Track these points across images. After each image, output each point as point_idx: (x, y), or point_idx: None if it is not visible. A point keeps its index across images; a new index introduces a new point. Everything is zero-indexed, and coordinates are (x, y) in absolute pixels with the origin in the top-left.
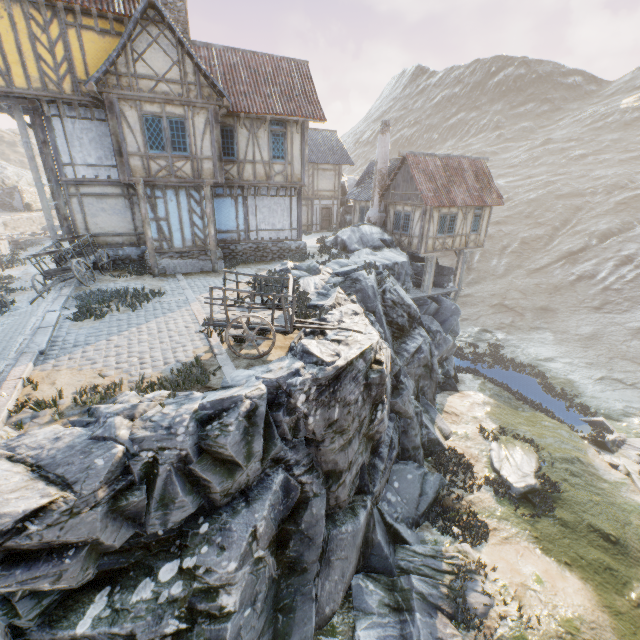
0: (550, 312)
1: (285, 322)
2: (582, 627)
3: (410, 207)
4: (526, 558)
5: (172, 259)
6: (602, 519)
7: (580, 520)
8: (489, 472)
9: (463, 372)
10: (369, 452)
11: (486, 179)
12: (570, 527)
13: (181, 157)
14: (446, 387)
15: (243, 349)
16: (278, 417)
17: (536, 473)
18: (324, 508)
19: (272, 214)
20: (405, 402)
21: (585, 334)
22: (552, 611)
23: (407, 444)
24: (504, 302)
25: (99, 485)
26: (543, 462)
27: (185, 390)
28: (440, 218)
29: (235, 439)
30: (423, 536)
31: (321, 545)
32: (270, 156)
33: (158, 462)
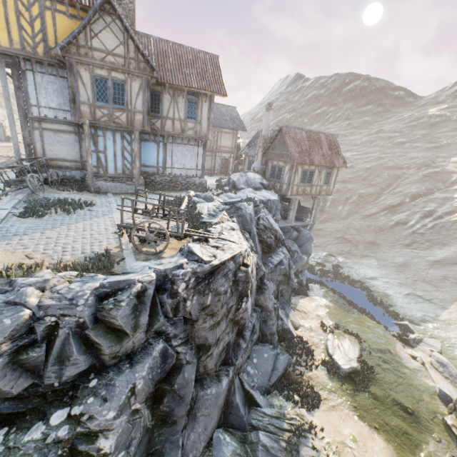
0: (376, 245)
1: (177, 229)
2: None
3: (282, 162)
4: (346, 422)
5: (106, 181)
6: (403, 395)
7: (387, 395)
8: (325, 356)
9: (313, 283)
10: (235, 333)
11: (336, 149)
12: (380, 400)
13: (119, 109)
14: (299, 292)
15: (145, 247)
16: (163, 299)
17: (358, 359)
18: (194, 373)
19: (184, 157)
20: (266, 299)
21: (398, 262)
22: None
23: (266, 331)
24: (345, 236)
25: (3, 340)
26: (364, 351)
27: (92, 273)
28: (303, 172)
29: (125, 312)
30: (272, 401)
31: (189, 403)
32: (185, 116)
33: (59, 326)
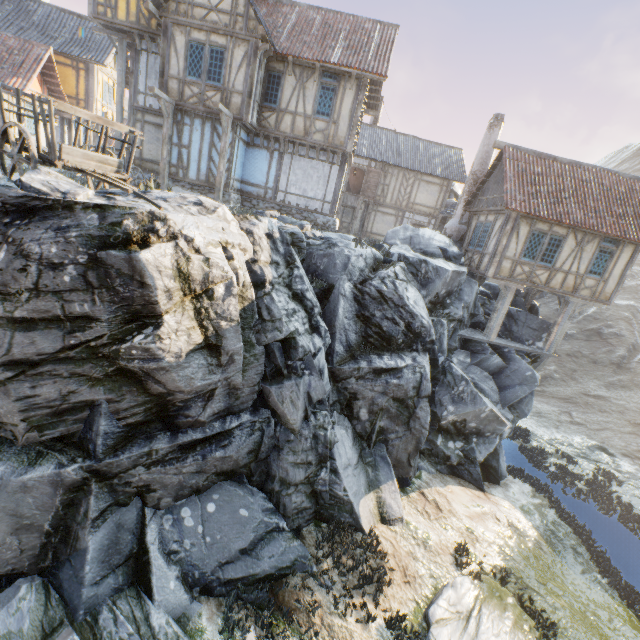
0: None
1: (48, 144)
2: None
3: (493, 215)
4: None
5: (183, 189)
6: None
7: None
8: (414, 613)
9: (522, 479)
10: (140, 407)
11: None
12: None
13: (213, 87)
14: (462, 473)
15: None
16: None
17: None
18: None
19: (306, 179)
20: (285, 399)
21: None
22: None
23: (275, 469)
24: None
25: None
26: None
27: None
28: (531, 235)
29: None
30: (195, 611)
31: None
32: (314, 110)
33: None
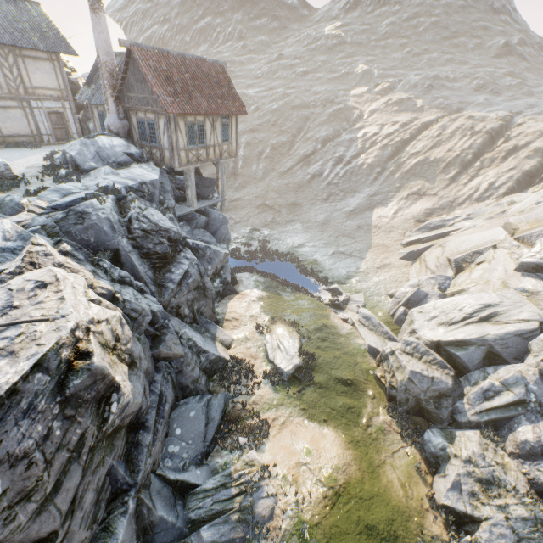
0: (298, 206)
1: None
2: (338, 476)
3: (152, 114)
4: (298, 435)
5: None
6: (342, 369)
7: (330, 377)
8: (266, 365)
9: (241, 272)
10: (123, 439)
11: (227, 86)
12: (325, 386)
13: None
14: (227, 293)
15: None
16: None
17: (299, 352)
18: None
19: None
20: (171, 346)
21: (321, 221)
22: (319, 475)
23: (185, 382)
24: (266, 202)
25: None
26: (303, 339)
27: None
28: (188, 127)
29: None
30: (214, 464)
31: None
32: None
33: None
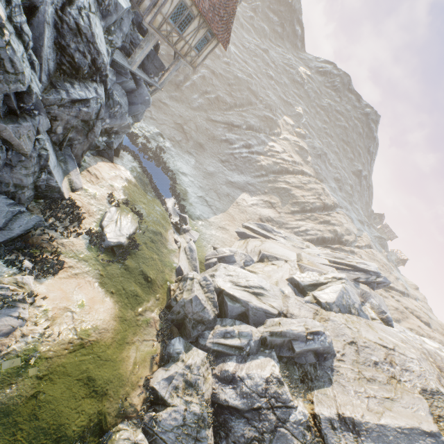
0: (202, 149)
1: None
2: (93, 333)
3: None
4: (83, 289)
5: None
6: (151, 268)
7: (139, 268)
8: (96, 226)
9: (128, 152)
10: None
11: (230, 16)
12: (130, 271)
13: None
14: (104, 154)
15: None
16: None
17: (130, 236)
18: None
19: None
20: (22, 135)
21: (209, 171)
22: (78, 325)
23: (9, 179)
24: (184, 126)
25: None
26: (140, 230)
27: None
28: (181, 4)
29: None
30: None
31: None
32: None
33: None
